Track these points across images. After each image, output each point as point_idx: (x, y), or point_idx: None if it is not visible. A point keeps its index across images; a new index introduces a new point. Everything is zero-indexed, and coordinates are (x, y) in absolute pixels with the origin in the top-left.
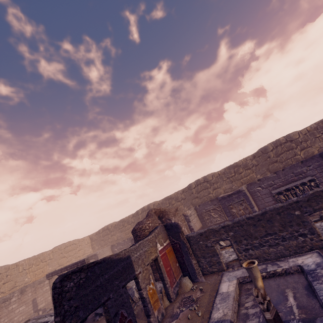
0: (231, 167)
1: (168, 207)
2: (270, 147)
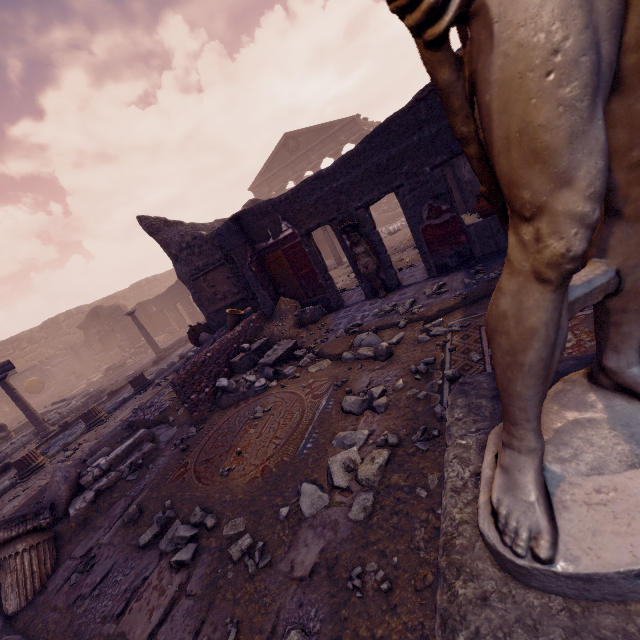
0: (110, 298)
1: (13, 354)
2: (144, 283)
